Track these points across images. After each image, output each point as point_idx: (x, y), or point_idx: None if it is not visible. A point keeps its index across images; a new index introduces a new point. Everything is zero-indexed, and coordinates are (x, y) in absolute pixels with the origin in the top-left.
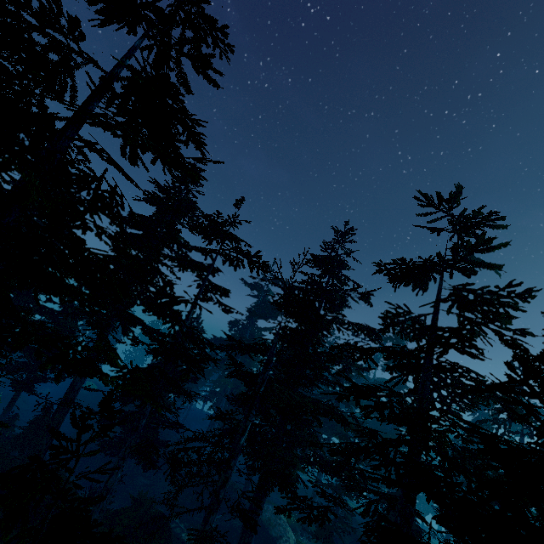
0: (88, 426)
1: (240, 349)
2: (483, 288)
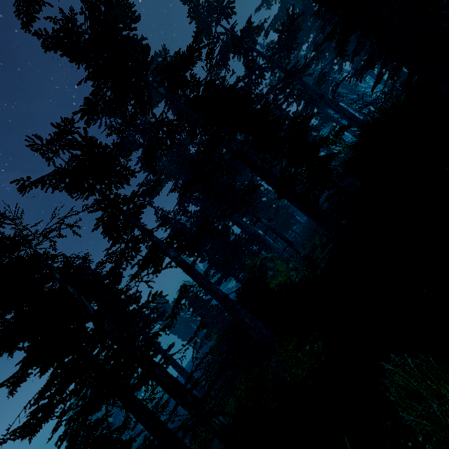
0: None
1: None
2: None
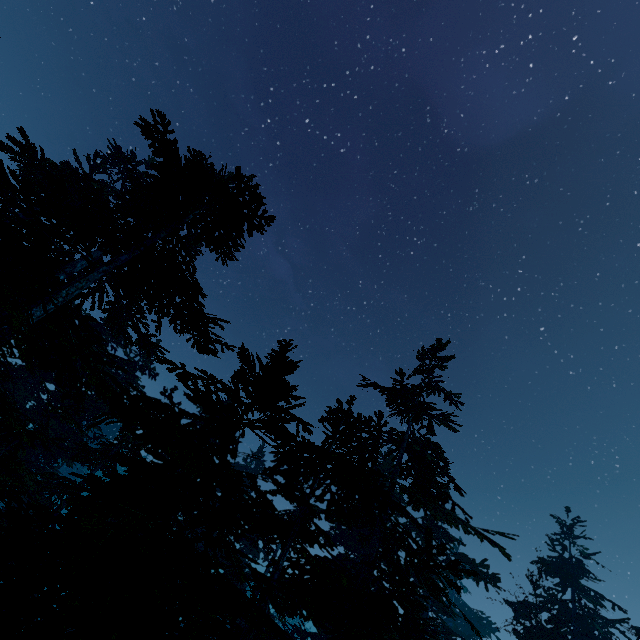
0: None
1: None
2: None
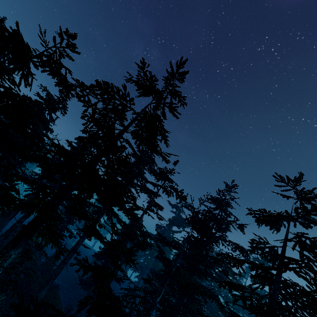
0: (120, 258)
1: (165, 242)
2: (315, 237)
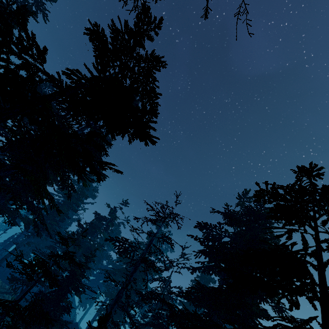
0: None
1: None
2: None
